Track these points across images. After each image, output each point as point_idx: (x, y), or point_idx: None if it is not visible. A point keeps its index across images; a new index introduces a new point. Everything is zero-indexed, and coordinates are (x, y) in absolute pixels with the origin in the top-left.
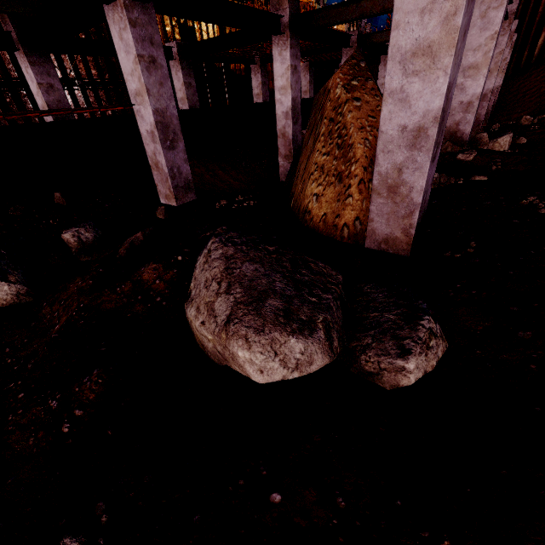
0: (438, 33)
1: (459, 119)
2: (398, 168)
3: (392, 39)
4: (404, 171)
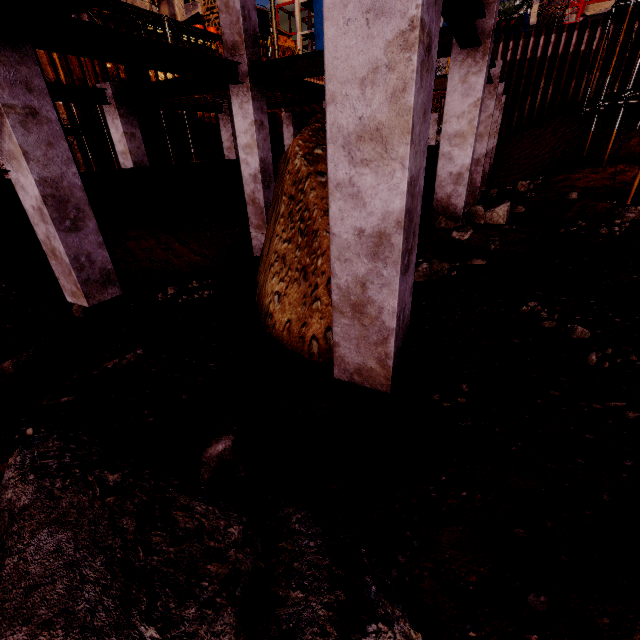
0: (386, 113)
1: (450, 192)
2: (361, 282)
3: (330, 115)
4: (368, 286)
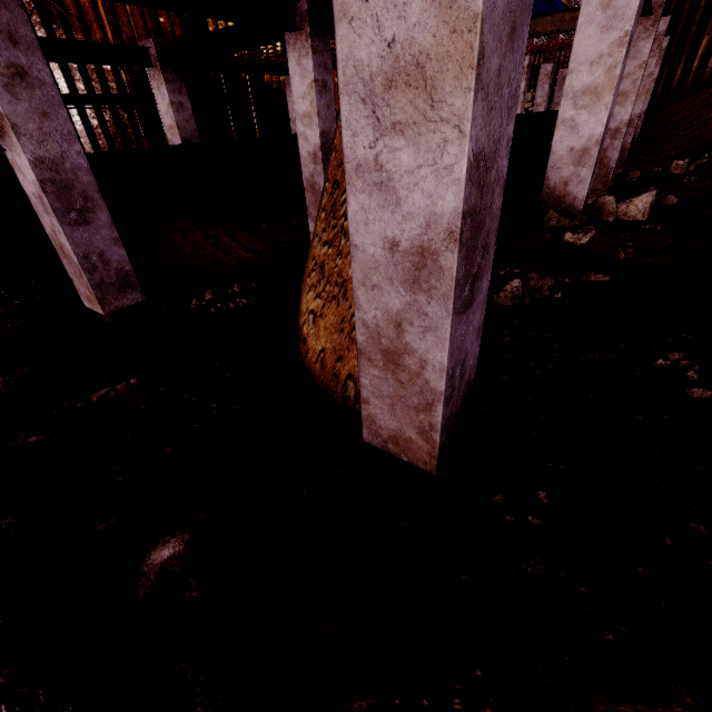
0: (432, 30)
1: (568, 176)
2: (396, 320)
3: (342, 43)
4: (406, 328)
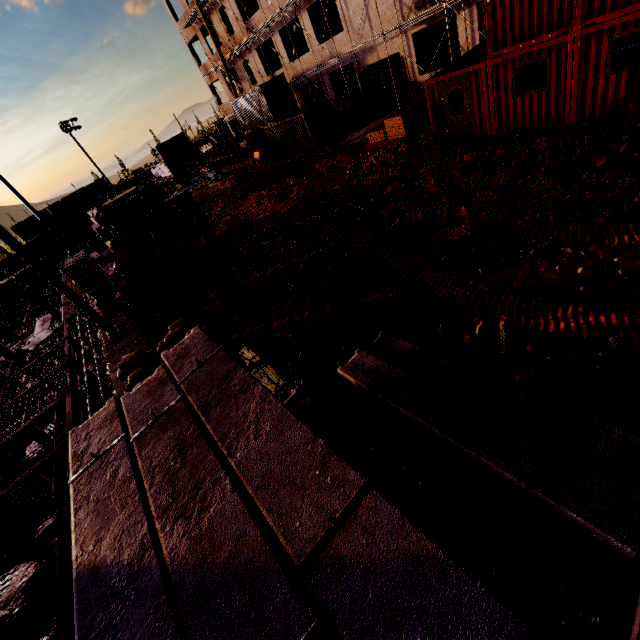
0: None
1: None
2: None
3: None
4: None
